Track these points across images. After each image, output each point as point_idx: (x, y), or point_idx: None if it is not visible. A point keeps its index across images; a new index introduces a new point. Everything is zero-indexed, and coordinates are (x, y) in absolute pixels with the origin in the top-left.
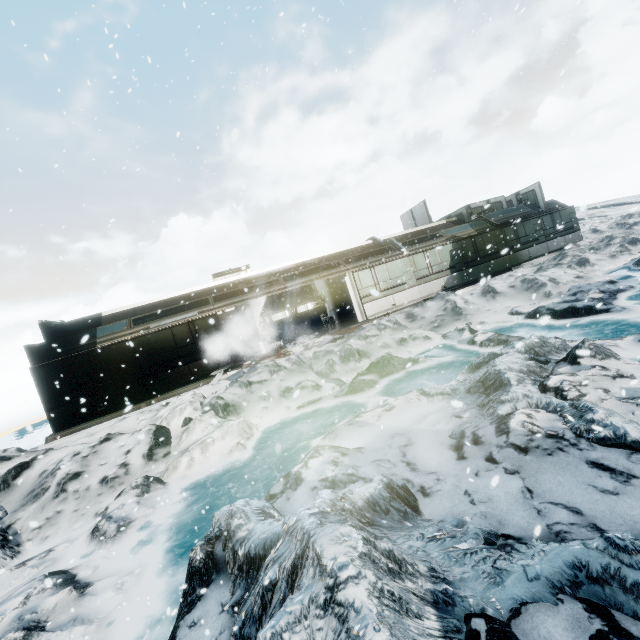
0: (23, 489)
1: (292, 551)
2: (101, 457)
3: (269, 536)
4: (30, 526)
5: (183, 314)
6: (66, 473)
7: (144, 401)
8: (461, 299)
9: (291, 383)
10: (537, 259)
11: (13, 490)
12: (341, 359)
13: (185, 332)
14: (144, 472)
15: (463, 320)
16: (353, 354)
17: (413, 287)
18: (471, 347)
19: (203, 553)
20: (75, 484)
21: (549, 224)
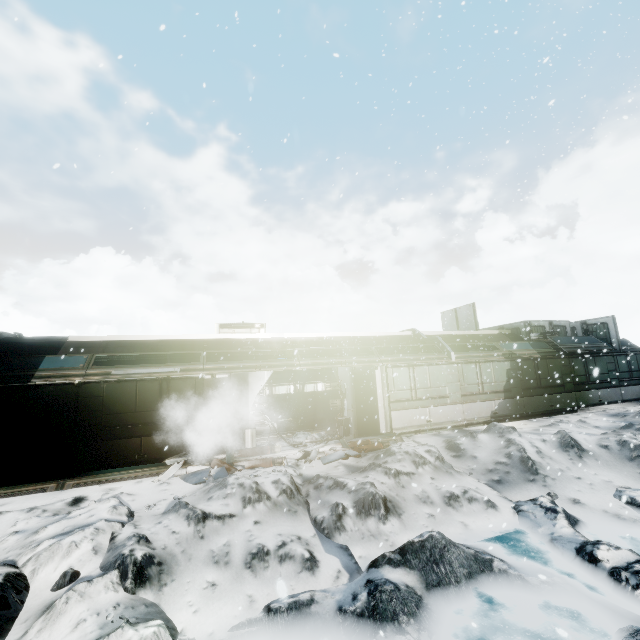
0: None
1: None
2: None
3: None
4: None
5: (161, 366)
6: None
7: (56, 479)
8: (531, 445)
9: (269, 537)
10: (606, 405)
11: None
12: (356, 507)
13: (153, 391)
14: None
15: (541, 484)
16: (377, 505)
17: (456, 404)
18: (589, 567)
19: None
20: None
21: (624, 366)
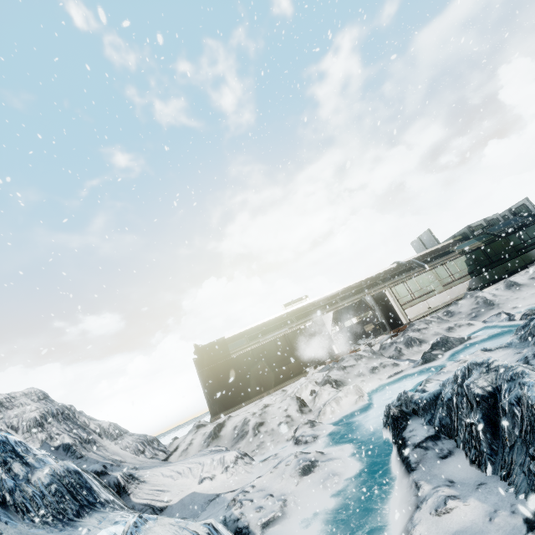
0: (227, 437)
1: (456, 381)
2: (270, 414)
3: (434, 391)
4: (249, 450)
5: (278, 330)
6: (255, 422)
7: (264, 392)
8: (488, 294)
9: (374, 364)
10: None
11: (221, 438)
12: (405, 346)
13: (283, 342)
14: (302, 419)
15: (496, 308)
16: (414, 341)
17: (441, 292)
18: (512, 323)
19: (397, 410)
20: (263, 428)
21: None
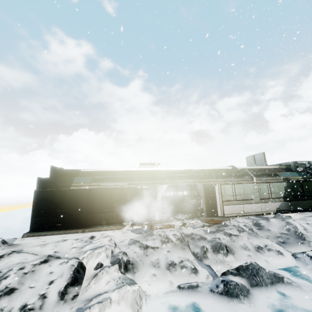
0: None
1: None
2: (34, 278)
3: None
4: None
5: (119, 182)
6: (6, 286)
7: (81, 228)
8: (300, 225)
9: (175, 258)
10: None
11: None
12: (212, 248)
13: (117, 193)
14: None
15: (307, 245)
16: (222, 248)
17: (257, 203)
18: None
19: None
20: (5, 300)
21: None
